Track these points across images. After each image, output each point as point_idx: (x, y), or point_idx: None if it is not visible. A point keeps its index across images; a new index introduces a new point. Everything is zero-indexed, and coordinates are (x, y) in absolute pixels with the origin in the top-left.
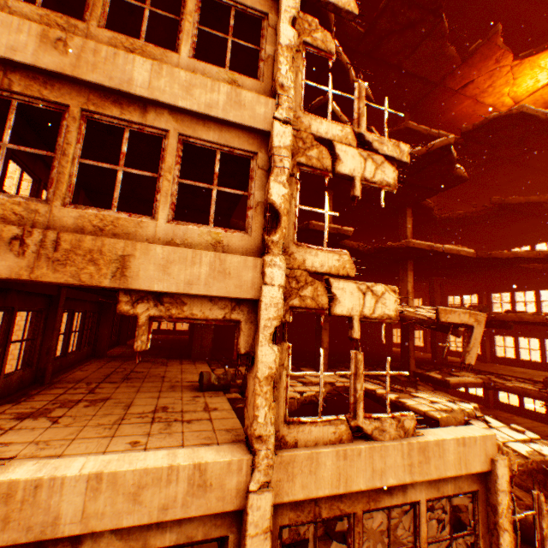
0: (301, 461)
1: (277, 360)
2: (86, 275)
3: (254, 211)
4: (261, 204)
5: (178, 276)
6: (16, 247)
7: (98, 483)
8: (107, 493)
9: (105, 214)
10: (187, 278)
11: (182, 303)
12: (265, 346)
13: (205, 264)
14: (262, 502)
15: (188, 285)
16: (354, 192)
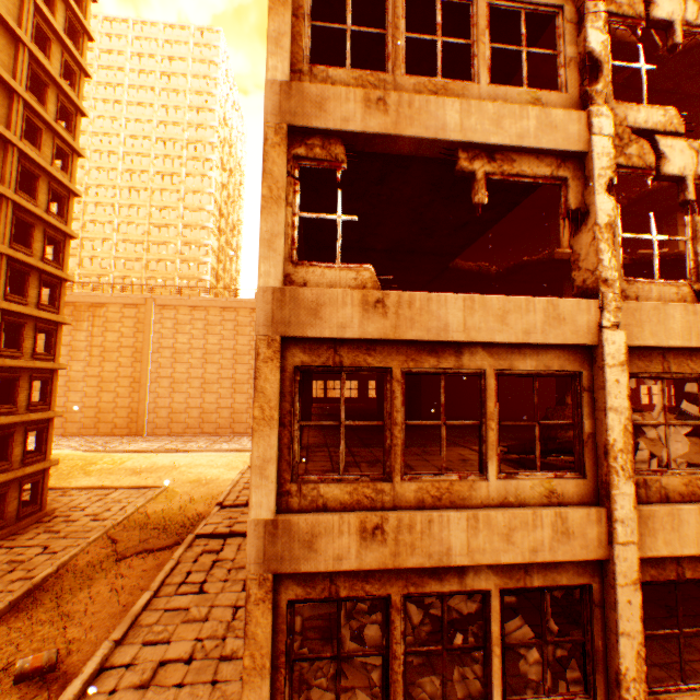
0: (647, 311)
1: (614, 211)
2: (434, 130)
3: (567, 68)
4: (573, 60)
5: (509, 131)
6: (380, 108)
7: (471, 304)
8: (479, 313)
9: (435, 81)
10: (517, 133)
11: (511, 161)
12: (601, 195)
13: (532, 119)
14: (615, 338)
15: (519, 139)
16: (674, 40)
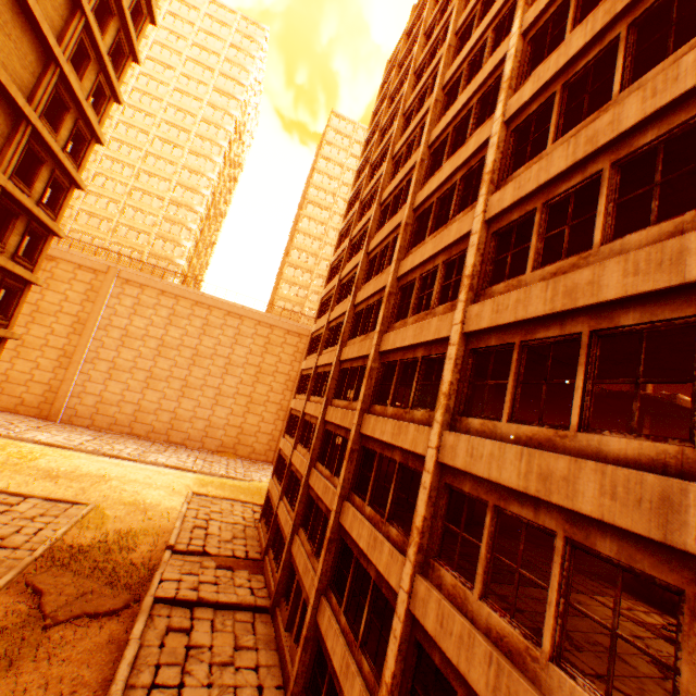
0: None
1: None
2: None
3: None
4: None
5: None
6: None
7: None
8: None
9: None
10: None
11: None
12: None
13: None
14: None
15: None
16: None
